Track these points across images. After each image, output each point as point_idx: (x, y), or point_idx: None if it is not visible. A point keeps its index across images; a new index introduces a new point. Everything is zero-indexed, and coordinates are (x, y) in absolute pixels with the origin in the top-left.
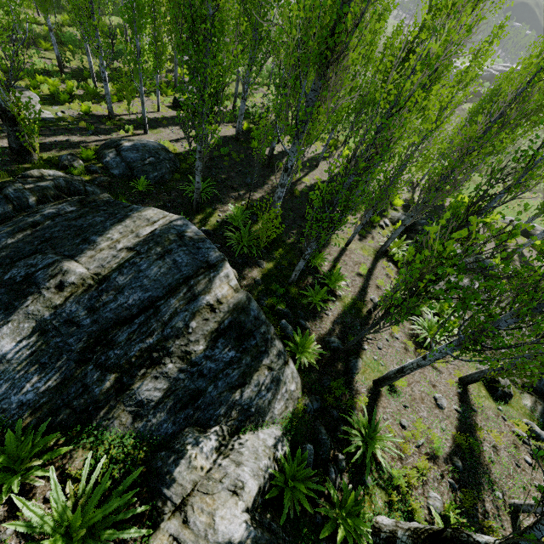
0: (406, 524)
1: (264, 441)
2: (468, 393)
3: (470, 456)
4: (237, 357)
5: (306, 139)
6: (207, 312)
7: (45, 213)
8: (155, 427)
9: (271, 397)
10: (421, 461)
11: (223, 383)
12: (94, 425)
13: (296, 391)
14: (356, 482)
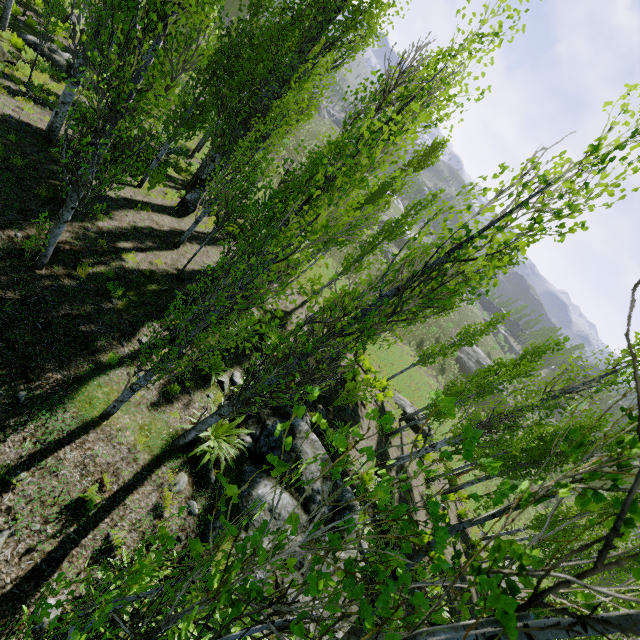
0: None
1: None
2: None
3: None
4: None
5: None
6: None
7: None
8: None
9: None
10: None
11: None
12: None
13: None
14: None
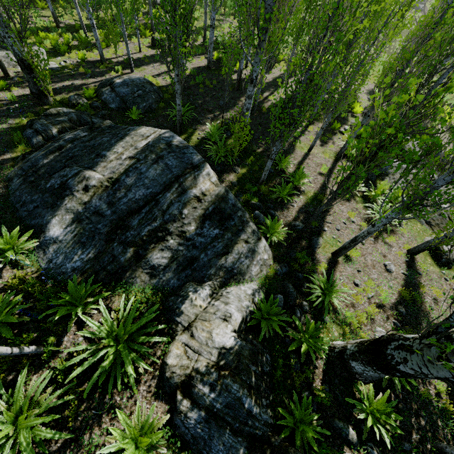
0: (354, 340)
1: (245, 291)
2: (415, 262)
3: (413, 305)
4: (220, 234)
5: (267, 48)
6: (195, 202)
7: (66, 139)
8: (165, 282)
9: (249, 262)
10: (370, 307)
11: (211, 252)
12: (124, 282)
13: (268, 260)
14: (317, 320)
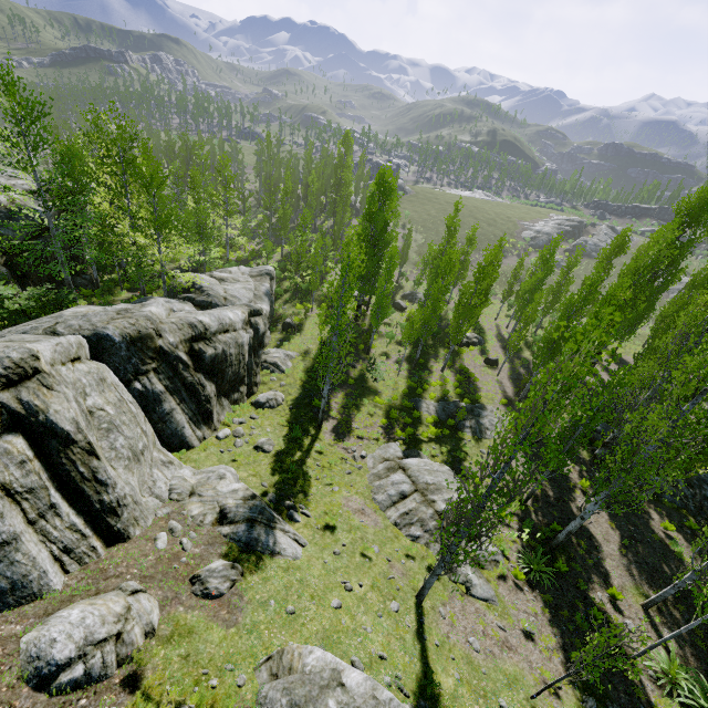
0: None
1: None
2: None
3: None
4: None
5: None
6: None
7: None
8: None
9: None
10: None
11: None
12: None
13: None
14: None
